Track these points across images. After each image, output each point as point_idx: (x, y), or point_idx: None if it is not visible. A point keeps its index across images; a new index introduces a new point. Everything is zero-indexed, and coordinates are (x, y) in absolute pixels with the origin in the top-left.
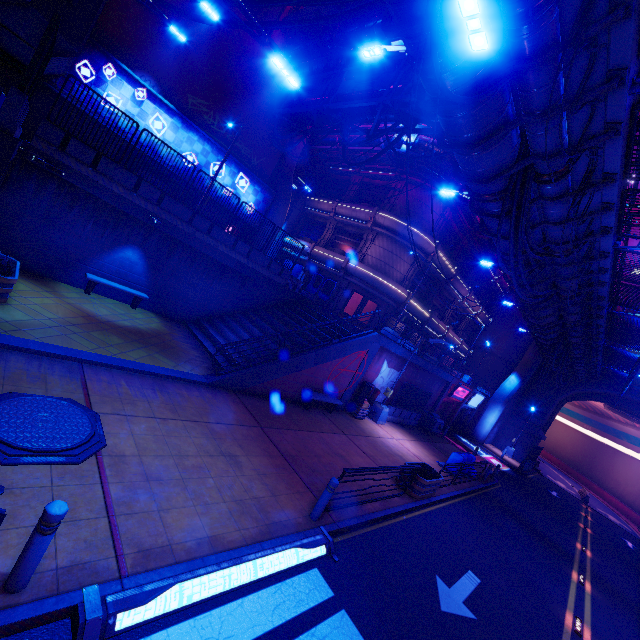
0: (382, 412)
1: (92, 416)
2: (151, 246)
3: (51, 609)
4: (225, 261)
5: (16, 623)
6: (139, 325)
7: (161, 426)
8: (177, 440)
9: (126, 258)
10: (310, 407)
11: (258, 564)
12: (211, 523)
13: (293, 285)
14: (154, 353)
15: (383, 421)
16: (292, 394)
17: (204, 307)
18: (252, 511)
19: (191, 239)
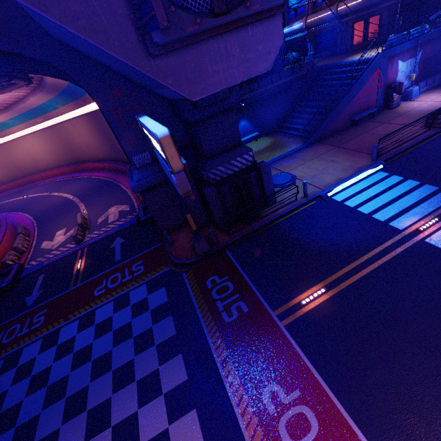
0: (412, 92)
1: (287, 173)
2: (245, 114)
3: (314, 197)
4: (273, 91)
5: (311, 199)
6: (266, 145)
7: (304, 166)
8: (312, 166)
9: (242, 126)
10: (358, 123)
11: (357, 177)
12: (337, 176)
13: (310, 66)
14: (280, 150)
15: (416, 96)
16: (345, 125)
17: (278, 118)
18: (348, 169)
19: (255, 97)
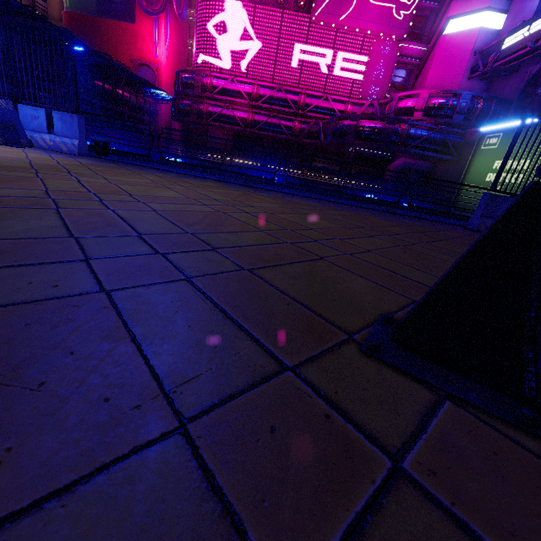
0: None
1: None
2: None
3: None
4: None
5: None
6: None
7: None
8: None
9: None
10: None
11: None
12: None
13: None
14: None
15: None
16: None
17: None
18: None
19: None
